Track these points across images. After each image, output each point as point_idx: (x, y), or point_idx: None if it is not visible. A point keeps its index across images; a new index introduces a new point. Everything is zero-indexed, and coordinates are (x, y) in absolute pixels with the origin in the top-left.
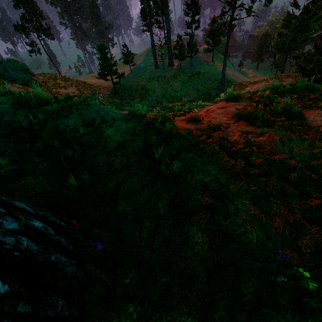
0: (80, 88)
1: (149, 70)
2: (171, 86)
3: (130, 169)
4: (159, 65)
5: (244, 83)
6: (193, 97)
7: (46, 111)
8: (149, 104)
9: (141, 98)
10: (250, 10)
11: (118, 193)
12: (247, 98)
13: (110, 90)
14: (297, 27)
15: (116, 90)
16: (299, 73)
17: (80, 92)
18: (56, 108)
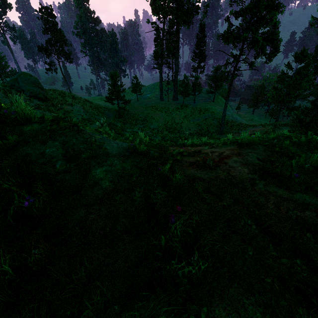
0: (86, 108)
1: (154, 101)
2: (173, 118)
3: (115, 244)
4: (164, 98)
5: (242, 125)
6: (193, 131)
7: (21, 132)
8: (150, 132)
9: (143, 124)
10: (253, 64)
11: (84, 302)
12: (263, 146)
13: (114, 113)
14: (290, 85)
15: (121, 114)
16: (297, 124)
17: (85, 111)
18: (35, 130)
